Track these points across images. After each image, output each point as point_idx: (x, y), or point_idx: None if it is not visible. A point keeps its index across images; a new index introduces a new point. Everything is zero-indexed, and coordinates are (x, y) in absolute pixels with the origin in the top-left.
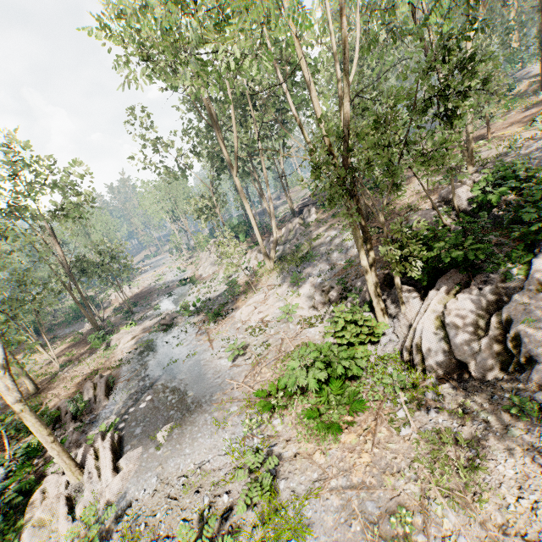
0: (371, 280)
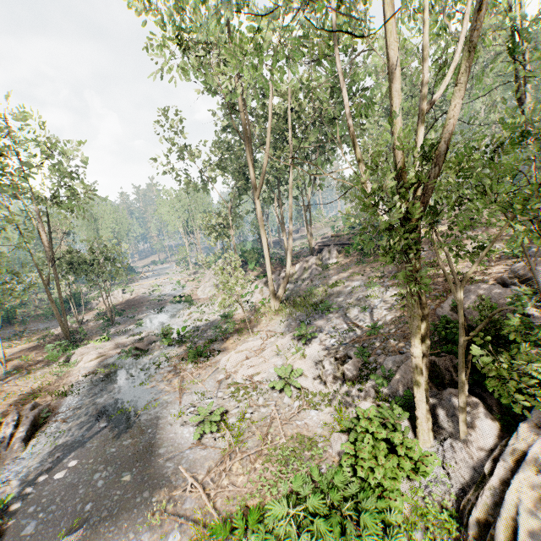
0: (421, 379)
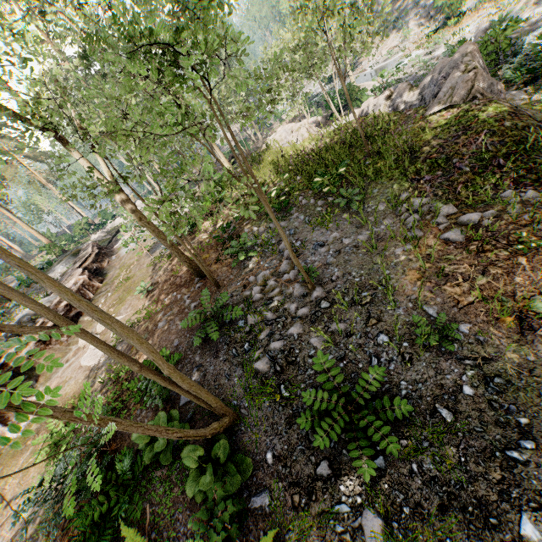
0: None
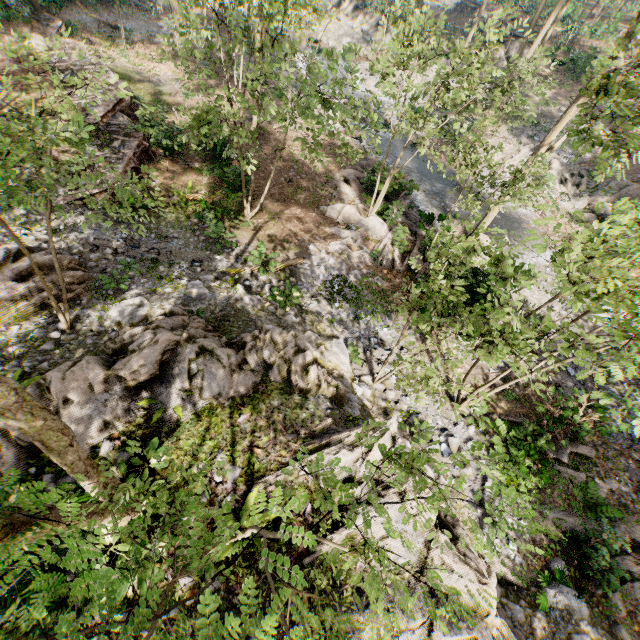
0: None
